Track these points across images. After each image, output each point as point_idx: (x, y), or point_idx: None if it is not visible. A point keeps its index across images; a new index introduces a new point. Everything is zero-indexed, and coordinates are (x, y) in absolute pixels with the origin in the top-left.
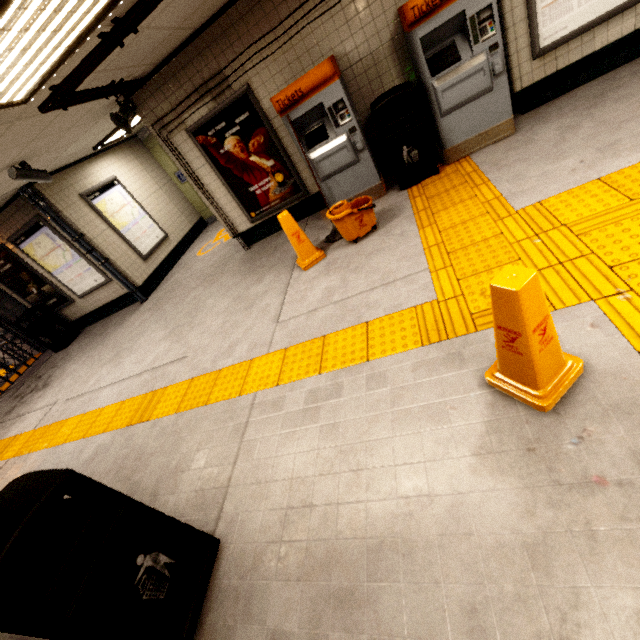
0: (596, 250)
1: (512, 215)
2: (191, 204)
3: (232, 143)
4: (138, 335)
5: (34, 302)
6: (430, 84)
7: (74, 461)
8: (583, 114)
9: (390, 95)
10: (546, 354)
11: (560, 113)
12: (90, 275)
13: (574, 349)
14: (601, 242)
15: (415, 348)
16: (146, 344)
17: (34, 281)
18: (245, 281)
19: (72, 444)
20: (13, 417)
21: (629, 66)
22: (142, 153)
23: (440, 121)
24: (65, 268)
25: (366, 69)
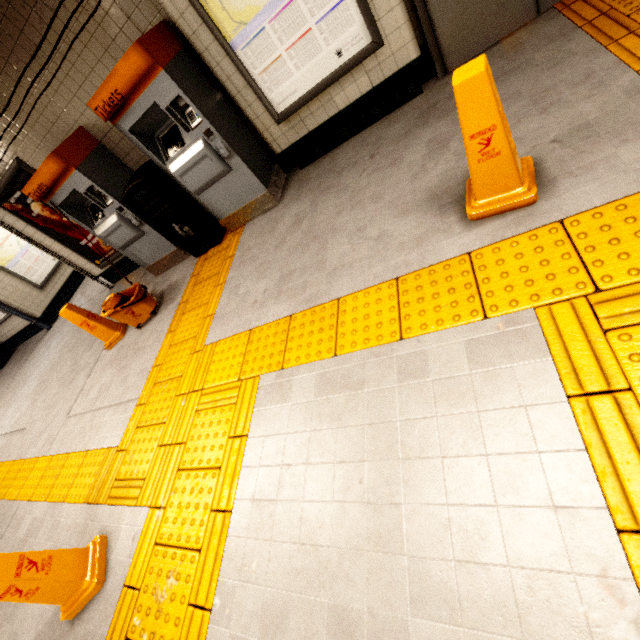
0: (188, 440)
1: (199, 351)
2: None
3: (38, 208)
4: (27, 379)
5: None
6: (167, 168)
7: None
8: (315, 201)
9: (130, 184)
10: (42, 595)
11: (311, 187)
12: None
13: (114, 560)
14: (196, 431)
15: (81, 503)
16: (23, 395)
17: None
18: (87, 340)
19: None
20: None
21: (383, 123)
22: None
23: (199, 198)
24: None
25: (122, 136)
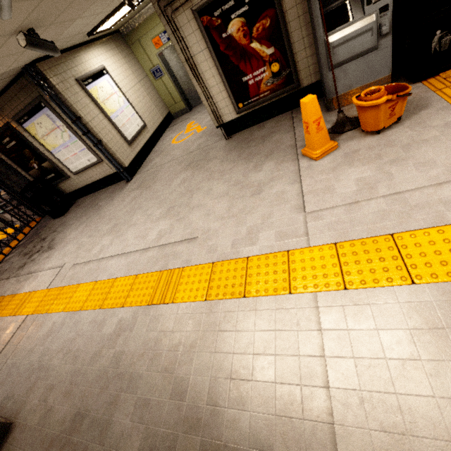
0: None
1: None
2: (162, 99)
3: (236, 26)
4: (132, 211)
5: (35, 176)
6: None
7: (96, 333)
8: None
9: None
10: None
11: None
12: (84, 155)
13: None
14: None
15: None
16: (144, 220)
17: (35, 158)
18: (239, 167)
19: (90, 313)
20: (25, 273)
21: None
22: (124, 48)
23: None
24: (62, 147)
25: None
